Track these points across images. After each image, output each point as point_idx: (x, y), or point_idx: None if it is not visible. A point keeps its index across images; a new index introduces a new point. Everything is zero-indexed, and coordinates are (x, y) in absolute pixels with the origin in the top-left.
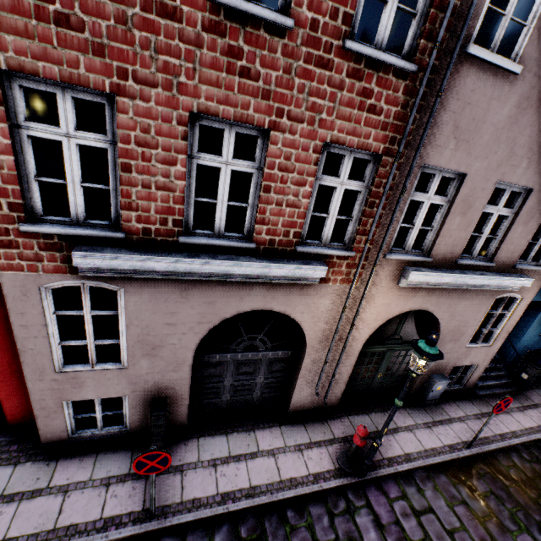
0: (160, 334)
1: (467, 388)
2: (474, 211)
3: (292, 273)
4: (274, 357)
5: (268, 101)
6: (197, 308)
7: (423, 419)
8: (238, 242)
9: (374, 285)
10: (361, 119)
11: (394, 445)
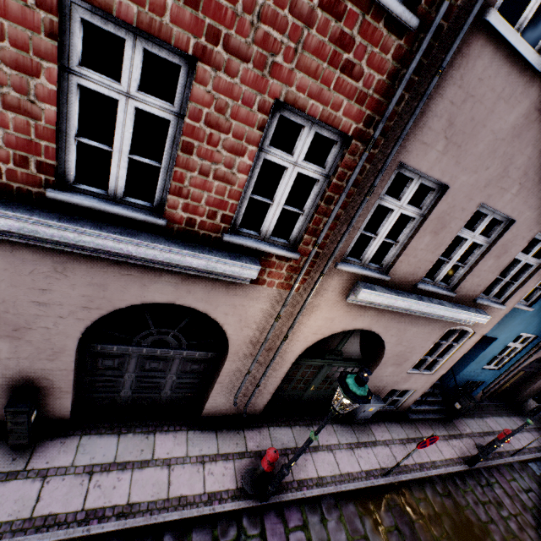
0: (25, 313)
1: (400, 410)
2: (448, 233)
3: (213, 267)
4: (190, 357)
5: (195, 9)
6: (80, 288)
7: (348, 439)
8: (141, 213)
9: (318, 295)
10: (331, 79)
11: (309, 466)
